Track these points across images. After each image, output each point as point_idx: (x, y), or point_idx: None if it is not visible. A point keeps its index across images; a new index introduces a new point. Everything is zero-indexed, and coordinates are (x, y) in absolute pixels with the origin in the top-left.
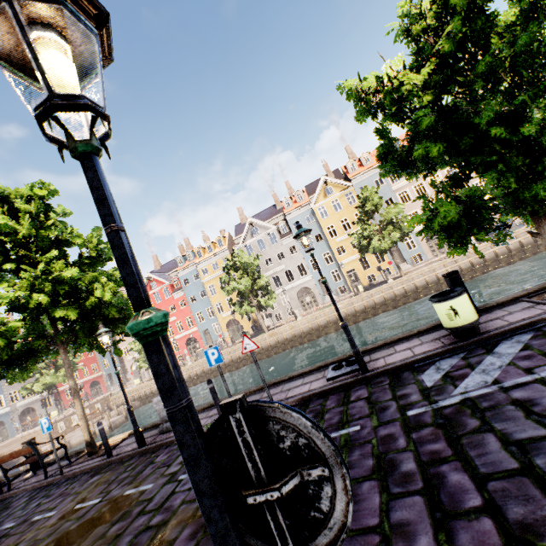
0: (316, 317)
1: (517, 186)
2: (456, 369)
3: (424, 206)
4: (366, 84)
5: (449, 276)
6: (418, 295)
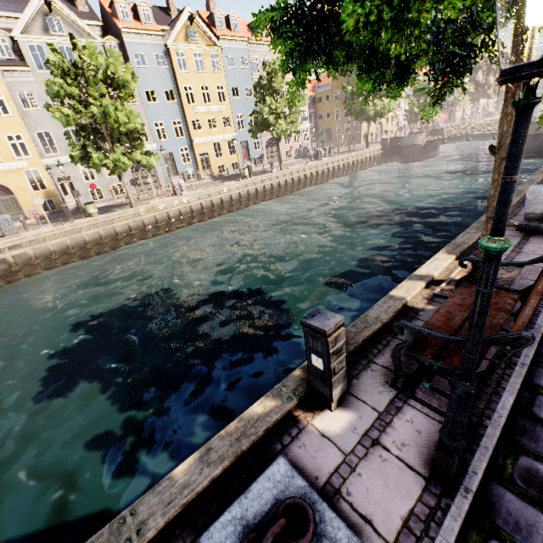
0: (212, 194)
1: None
2: None
3: None
4: None
5: None
6: (292, 189)
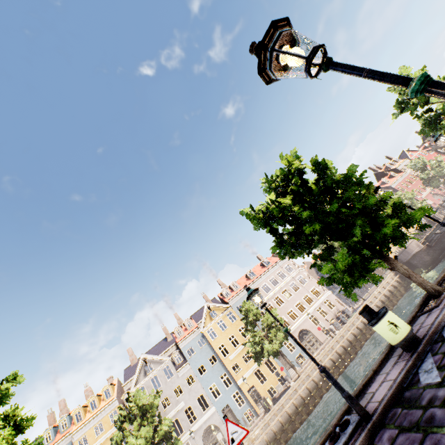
0: None
1: (372, 232)
2: (441, 360)
3: (318, 269)
4: (258, 208)
5: (365, 310)
6: (321, 391)
